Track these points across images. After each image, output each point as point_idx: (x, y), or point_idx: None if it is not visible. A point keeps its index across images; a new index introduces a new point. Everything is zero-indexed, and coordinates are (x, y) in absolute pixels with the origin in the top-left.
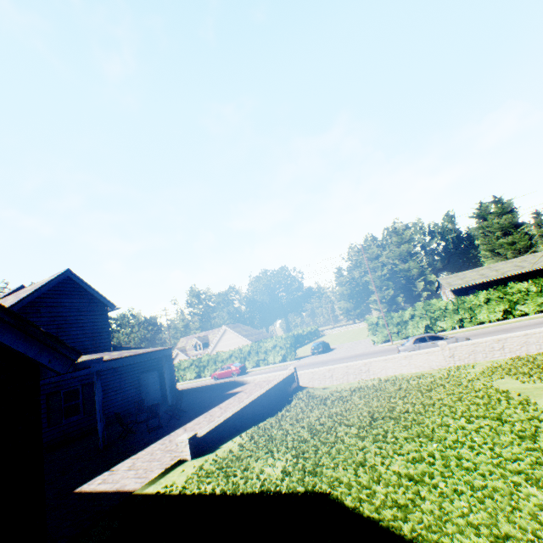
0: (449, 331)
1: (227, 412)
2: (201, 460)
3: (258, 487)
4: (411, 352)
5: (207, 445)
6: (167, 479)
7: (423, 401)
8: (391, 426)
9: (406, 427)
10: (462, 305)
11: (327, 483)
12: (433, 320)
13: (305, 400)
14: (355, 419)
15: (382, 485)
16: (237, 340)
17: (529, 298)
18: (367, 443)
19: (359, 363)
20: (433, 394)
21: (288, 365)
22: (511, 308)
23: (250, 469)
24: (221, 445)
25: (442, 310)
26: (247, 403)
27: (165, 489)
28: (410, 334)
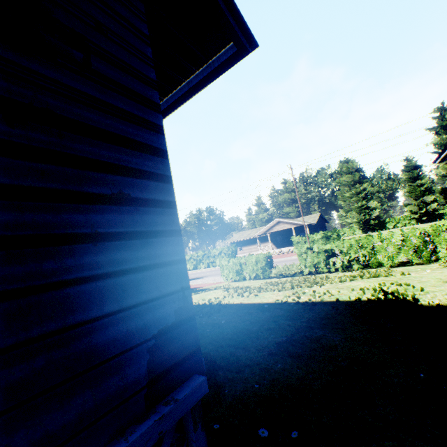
0: None
1: None
2: None
3: None
4: None
5: None
6: None
7: None
8: None
9: None
10: None
11: None
12: None
13: None
14: None
15: None
16: None
17: (203, 259)
18: None
19: None
20: None
21: None
22: (197, 264)
23: None
24: None
25: None
26: None
27: None
28: None
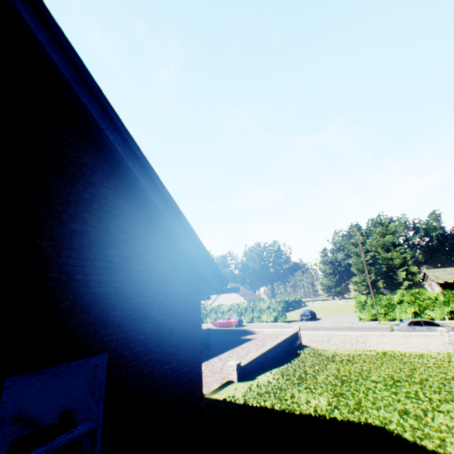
0: (437, 320)
1: (256, 352)
2: (246, 383)
3: (311, 411)
4: (408, 332)
5: (245, 374)
6: (225, 392)
7: (441, 375)
8: (419, 388)
9: (436, 391)
10: (453, 298)
11: (377, 419)
12: (422, 308)
13: (313, 356)
14: (376, 377)
15: (433, 431)
16: (233, 297)
17: None
18: (401, 397)
19: (356, 334)
20: (447, 371)
21: (280, 325)
22: None
23: (297, 397)
24: (256, 376)
25: (432, 300)
26: (269, 348)
27: (229, 398)
28: (397, 317)
